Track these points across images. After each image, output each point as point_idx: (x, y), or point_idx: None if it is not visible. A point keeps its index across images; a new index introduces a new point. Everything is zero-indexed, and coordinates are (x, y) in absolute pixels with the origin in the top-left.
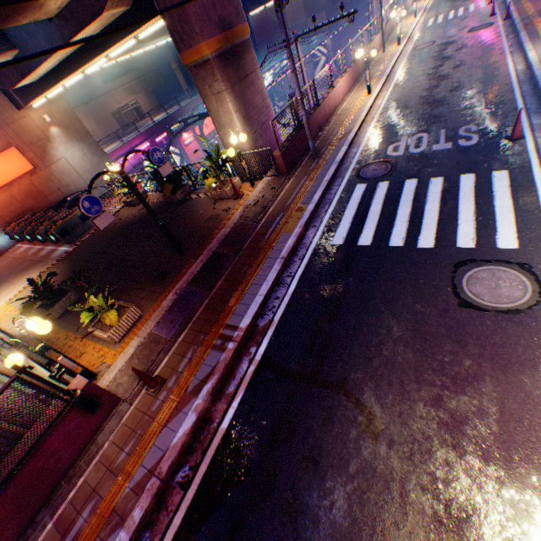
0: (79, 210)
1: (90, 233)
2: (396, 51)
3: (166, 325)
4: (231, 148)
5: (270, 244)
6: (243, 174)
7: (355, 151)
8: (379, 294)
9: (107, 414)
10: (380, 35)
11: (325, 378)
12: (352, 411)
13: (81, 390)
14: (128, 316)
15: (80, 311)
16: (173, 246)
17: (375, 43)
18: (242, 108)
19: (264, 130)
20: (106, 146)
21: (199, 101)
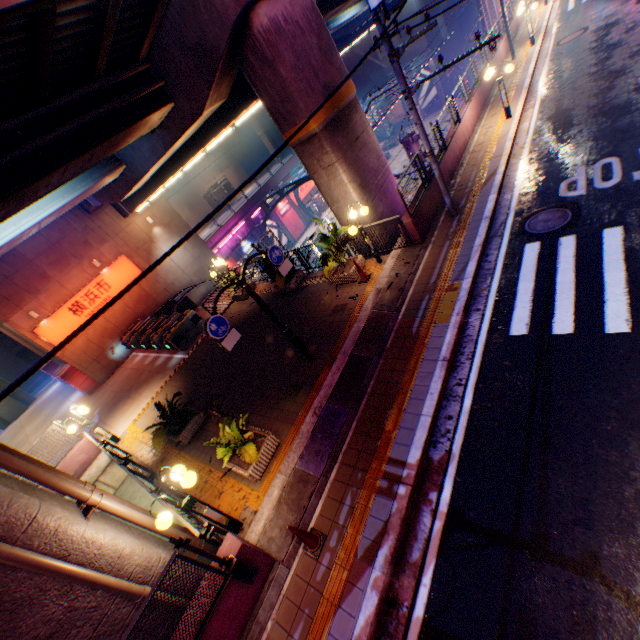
0: (189, 312)
1: (202, 336)
2: (531, 53)
3: (311, 458)
4: (346, 222)
5: (421, 340)
6: (363, 248)
7: (508, 198)
8: (613, 412)
9: (263, 580)
10: (504, 40)
11: (559, 550)
12: (624, 614)
13: (235, 555)
14: (266, 447)
15: (209, 435)
16: (301, 352)
17: (500, 51)
18: (356, 176)
19: (382, 193)
20: (201, 231)
21: (291, 164)
